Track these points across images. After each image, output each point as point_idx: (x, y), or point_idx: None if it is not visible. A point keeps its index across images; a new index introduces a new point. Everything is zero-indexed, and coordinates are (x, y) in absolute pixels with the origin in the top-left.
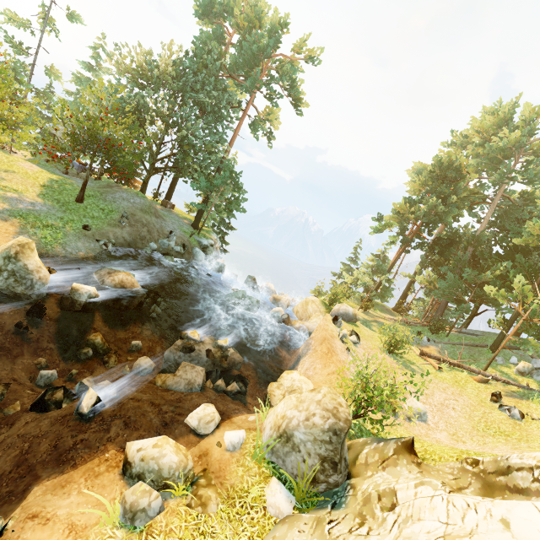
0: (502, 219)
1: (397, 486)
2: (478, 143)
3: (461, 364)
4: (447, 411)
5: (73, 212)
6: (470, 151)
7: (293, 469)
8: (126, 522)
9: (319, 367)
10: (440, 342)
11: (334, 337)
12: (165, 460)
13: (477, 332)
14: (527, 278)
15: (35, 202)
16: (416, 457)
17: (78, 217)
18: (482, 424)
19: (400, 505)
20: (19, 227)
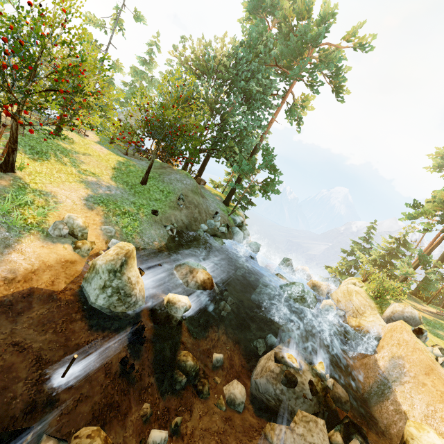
0: None
1: None
2: None
3: None
4: None
5: (141, 195)
6: None
7: None
8: None
9: None
10: None
11: (435, 363)
12: None
13: None
14: None
15: (110, 185)
16: None
17: (145, 200)
18: None
19: None
20: (103, 216)
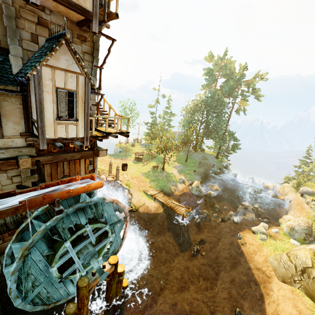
0: None
1: None
2: None
3: None
4: None
5: (187, 166)
6: None
7: (296, 237)
8: (261, 239)
9: (298, 214)
10: None
11: (303, 203)
12: (263, 230)
13: None
14: None
15: (178, 165)
16: None
17: (190, 168)
18: None
19: None
20: (184, 176)
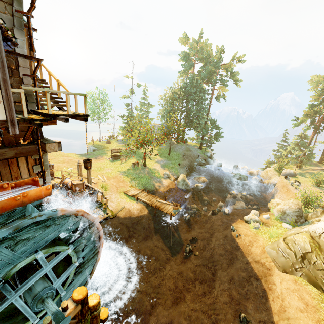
0: None
1: (321, 218)
2: None
3: None
4: None
5: (171, 159)
6: None
7: (288, 220)
8: (254, 228)
9: (285, 196)
10: None
11: (287, 185)
12: (256, 218)
13: None
14: None
15: (161, 160)
16: None
17: (174, 161)
18: None
19: (321, 221)
20: (168, 170)
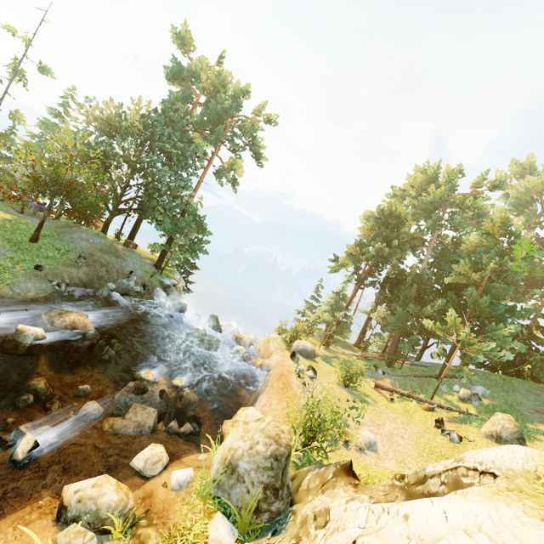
0: (438, 260)
1: (331, 505)
2: (414, 195)
3: (410, 394)
4: (396, 440)
5: (26, 252)
6: (408, 202)
7: (238, 502)
8: None
9: (274, 402)
10: (393, 375)
11: (291, 373)
12: (104, 499)
13: (427, 364)
14: (458, 311)
15: None
16: (354, 479)
17: (30, 257)
18: (426, 450)
19: (331, 521)
20: None
